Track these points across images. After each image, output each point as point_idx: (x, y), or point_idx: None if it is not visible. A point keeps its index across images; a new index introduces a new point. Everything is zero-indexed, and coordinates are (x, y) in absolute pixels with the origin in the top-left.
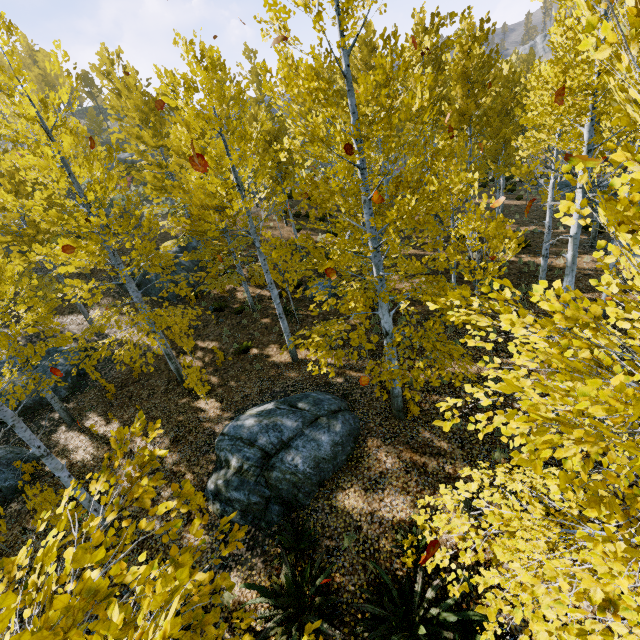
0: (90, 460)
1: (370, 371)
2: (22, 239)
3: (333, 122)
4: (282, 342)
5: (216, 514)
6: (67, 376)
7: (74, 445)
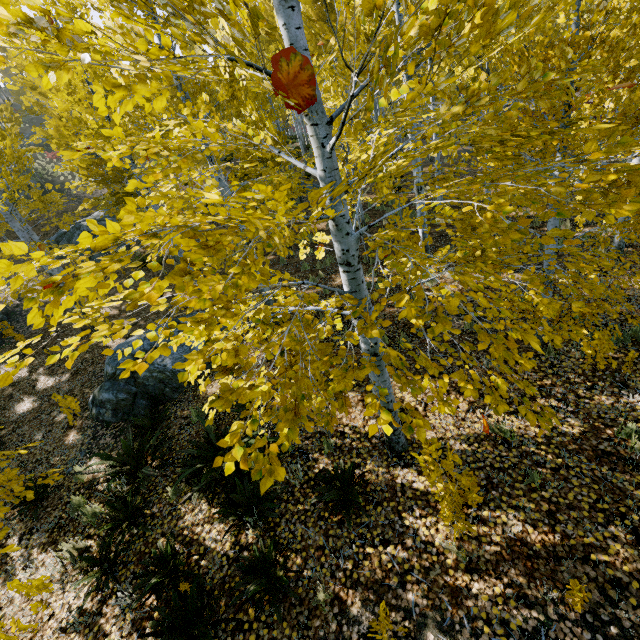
0: None
1: None
2: None
3: None
4: None
5: (93, 418)
6: None
7: None
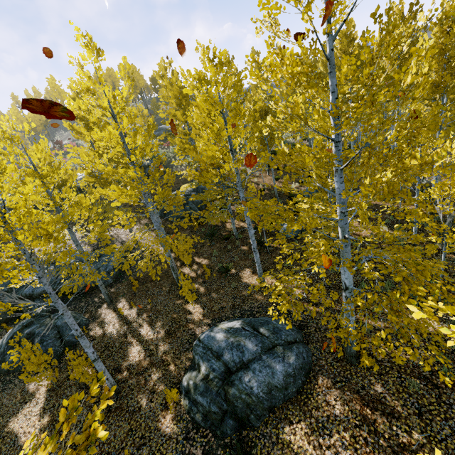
0: (115, 334)
1: (326, 307)
2: (100, 181)
3: (312, 101)
4: (254, 267)
5: (185, 408)
6: (114, 269)
7: (108, 320)
